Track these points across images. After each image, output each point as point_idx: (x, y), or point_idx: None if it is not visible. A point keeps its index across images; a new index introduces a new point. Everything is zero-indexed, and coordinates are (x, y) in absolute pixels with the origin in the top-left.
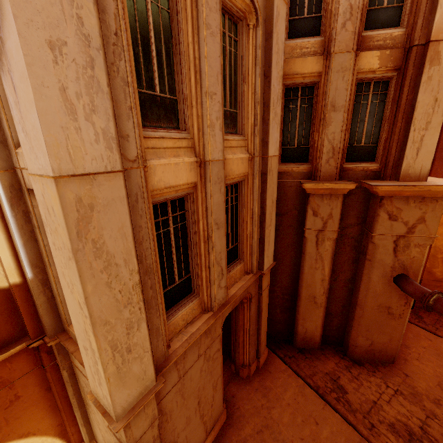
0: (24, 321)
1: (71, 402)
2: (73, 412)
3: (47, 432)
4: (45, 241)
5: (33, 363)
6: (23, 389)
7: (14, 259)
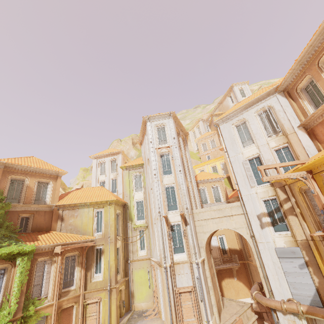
0: (242, 256)
1: (251, 281)
2: (252, 285)
3: (247, 287)
4: (244, 241)
5: (243, 267)
6: (242, 272)
7: (240, 244)
